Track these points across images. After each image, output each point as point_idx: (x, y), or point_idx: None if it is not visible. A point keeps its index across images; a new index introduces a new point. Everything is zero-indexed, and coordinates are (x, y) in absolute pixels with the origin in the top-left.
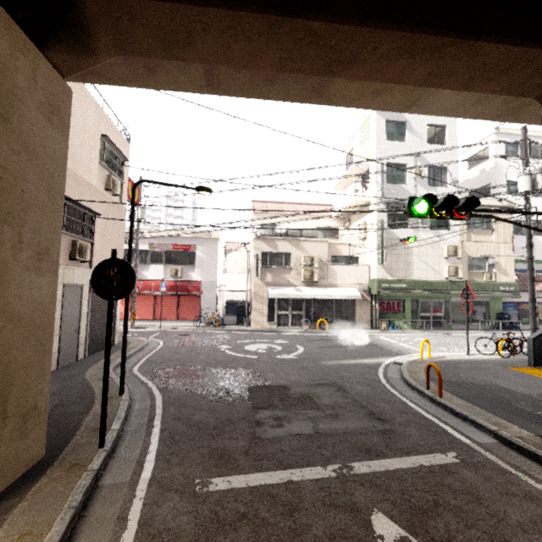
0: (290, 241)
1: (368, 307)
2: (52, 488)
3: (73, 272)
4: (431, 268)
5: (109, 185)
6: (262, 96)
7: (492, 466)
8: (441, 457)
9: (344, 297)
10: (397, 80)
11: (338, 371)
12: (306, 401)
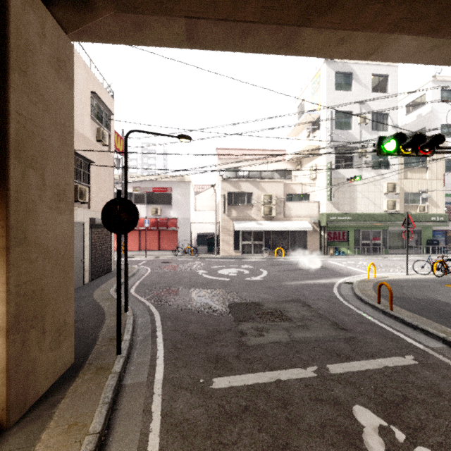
0: (252, 182)
1: (318, 237)
2: (86, 387)
3: (76, 212)
4: (372, 202)
5: (99, 136)
6: (237, 48)
7: (446, 366)
8: (401, 360)
9: (298, 229)
10: (369, 26)
11: (299, 290)
12: (279, 315)
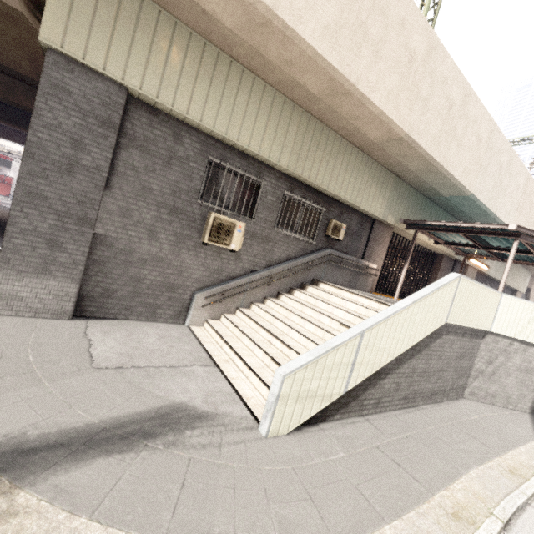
0: None
1: None
2: None
3: None
4: None
5: None
6: None
7: None
8: None
9: None
10: None
11: None
12: None
